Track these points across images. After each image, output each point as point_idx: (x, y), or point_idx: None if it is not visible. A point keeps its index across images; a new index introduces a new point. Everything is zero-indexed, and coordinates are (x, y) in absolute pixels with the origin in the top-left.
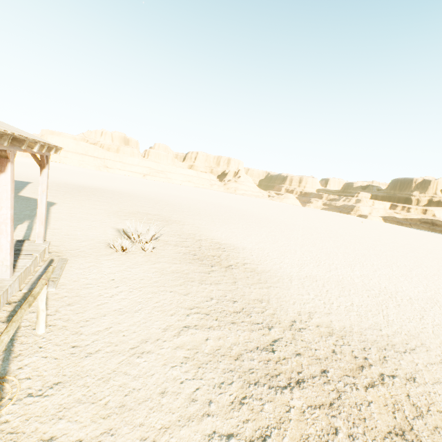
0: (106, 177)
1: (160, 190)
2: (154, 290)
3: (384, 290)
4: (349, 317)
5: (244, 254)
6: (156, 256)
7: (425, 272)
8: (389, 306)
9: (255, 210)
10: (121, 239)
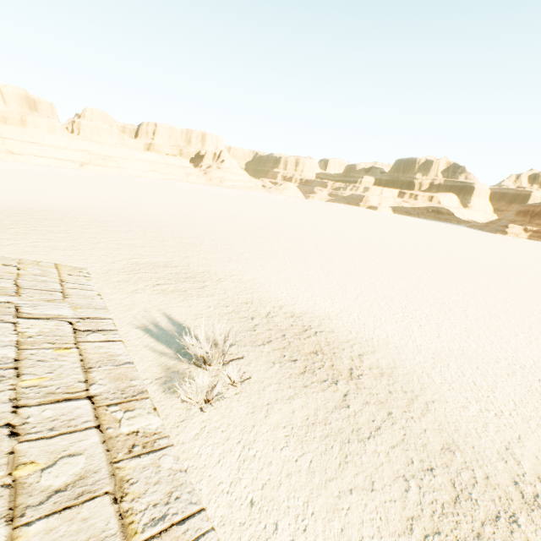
0: (19, 174)
1: (126, 197)
2: (328, 501)
3: (505, 354)
4: (538, 436)
5: (341, 332)
6: (253, 388)
7: (496, 300)
8: (537, 388)
9: (269, 220)
10: (171, 358)
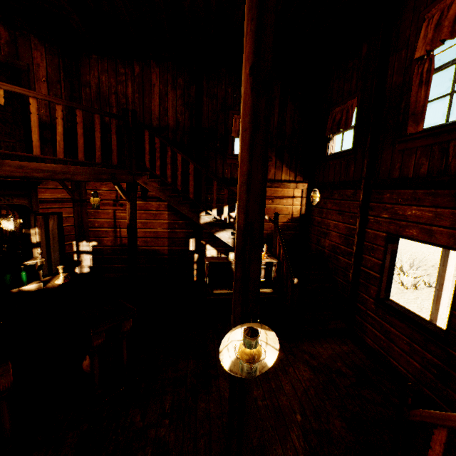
0: None
1: None
2: None
3: None
4: None
5: None
6: None
7: None
8: None
9: None
10: None
